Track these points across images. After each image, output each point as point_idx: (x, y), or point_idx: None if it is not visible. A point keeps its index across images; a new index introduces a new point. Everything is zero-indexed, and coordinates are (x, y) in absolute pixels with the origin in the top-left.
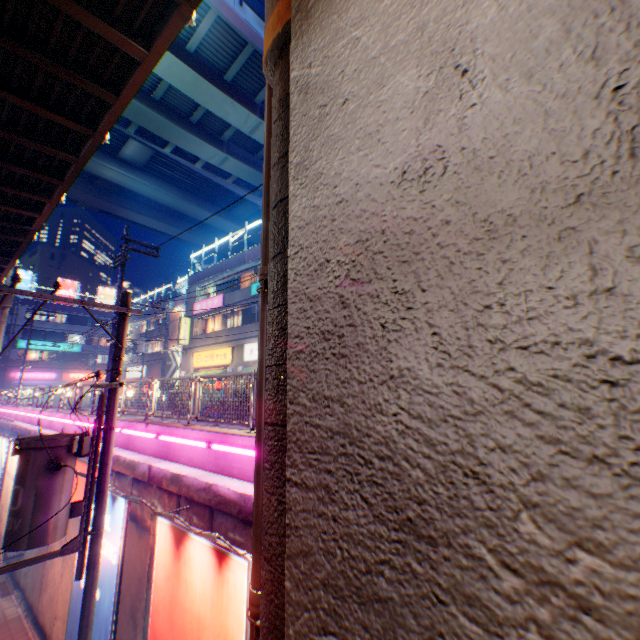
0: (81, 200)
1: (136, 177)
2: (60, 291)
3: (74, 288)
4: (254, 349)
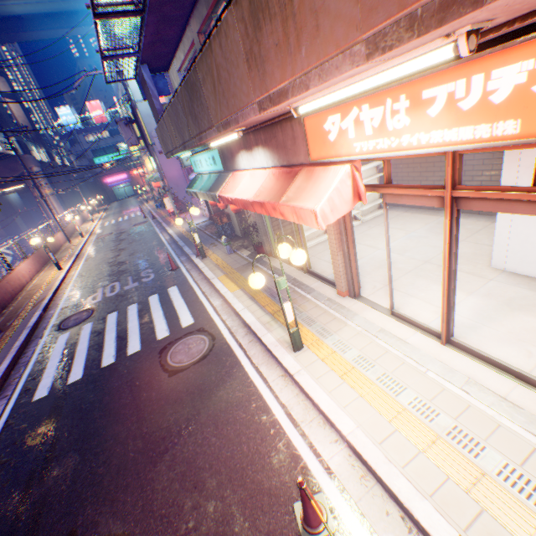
0: (31, 40)
1: (33, 0)
2: (92, 115)
3: (100, 108)
4: (152, 161)
